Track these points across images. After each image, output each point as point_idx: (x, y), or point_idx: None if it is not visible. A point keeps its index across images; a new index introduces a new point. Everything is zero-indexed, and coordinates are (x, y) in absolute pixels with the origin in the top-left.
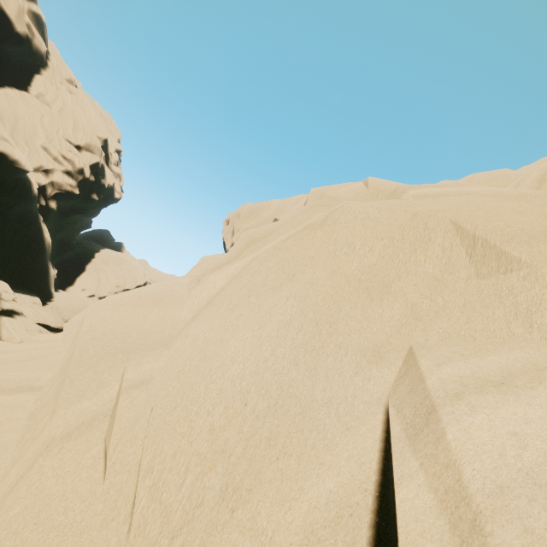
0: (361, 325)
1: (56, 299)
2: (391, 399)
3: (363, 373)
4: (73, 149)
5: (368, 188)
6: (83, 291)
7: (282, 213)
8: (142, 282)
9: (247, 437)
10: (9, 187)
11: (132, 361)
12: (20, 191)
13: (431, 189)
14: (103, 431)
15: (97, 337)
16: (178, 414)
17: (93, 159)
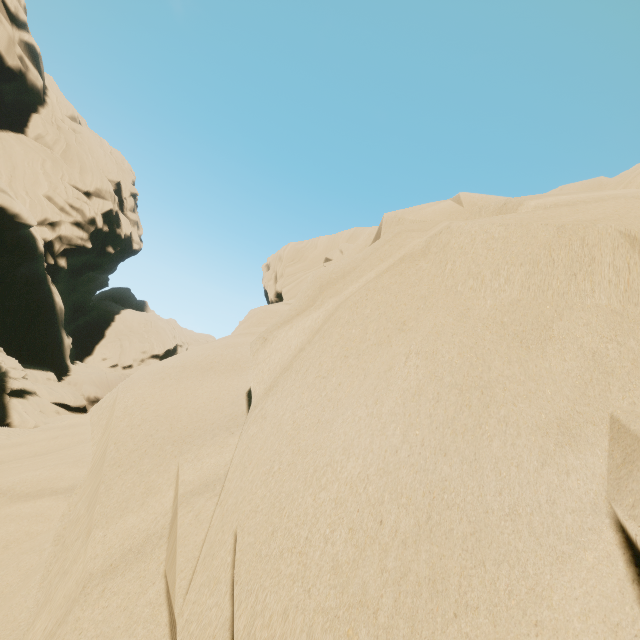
0: (527, 387)
1: (74, 373)
2: (617, 505)
3: (555, 462)
4: (82, 196)
5: (463, 205)
6: (104, 361)
7: (334, 251)
8: (172, 345)
9: (396, 578)
10: (11, 246)
11: (186, 455)
12: (24, 250)
13: (556, 197)
14: (160, 561)
15: (135, 423)
16: (279, 544)
17: (105, 206)
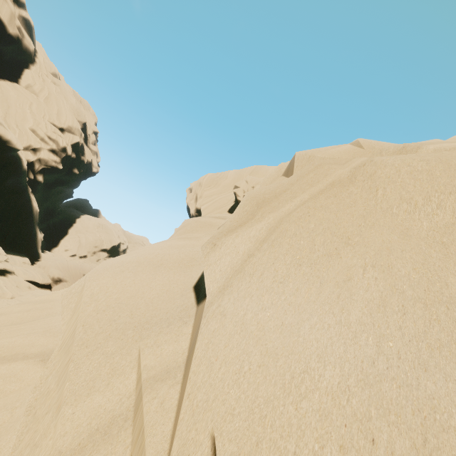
0: None
1: (43, 259)
2: None
3: None
4: (57, 131)
5: (364, 148)
6: (66, 252)
7: (241, 181)
8: (116, 243)
9: None
10: (2, 163)
11: (146, 341)
12: (12, 167)
13: (449, 143)
14: (126, 444)
15: (100, 309)
16: None
17: (74, 139)
